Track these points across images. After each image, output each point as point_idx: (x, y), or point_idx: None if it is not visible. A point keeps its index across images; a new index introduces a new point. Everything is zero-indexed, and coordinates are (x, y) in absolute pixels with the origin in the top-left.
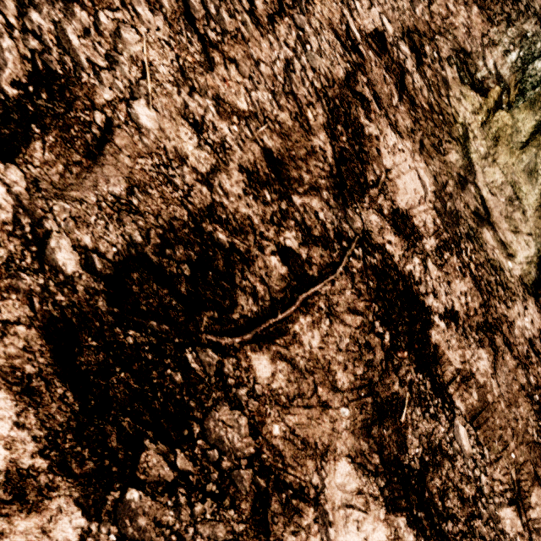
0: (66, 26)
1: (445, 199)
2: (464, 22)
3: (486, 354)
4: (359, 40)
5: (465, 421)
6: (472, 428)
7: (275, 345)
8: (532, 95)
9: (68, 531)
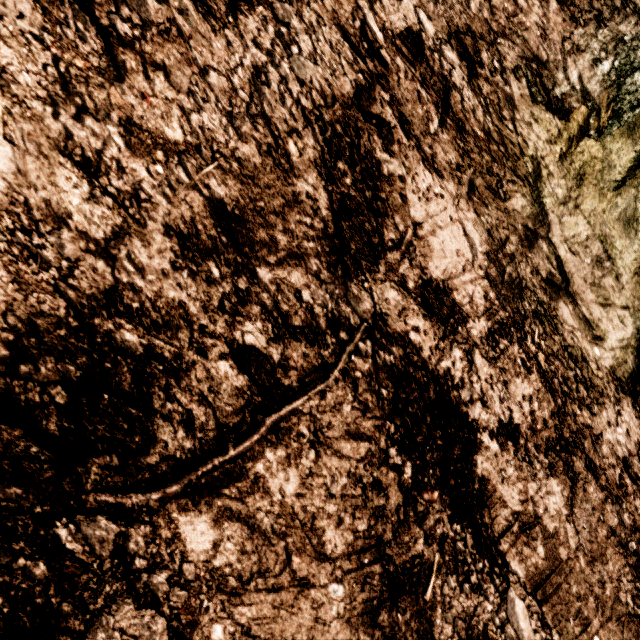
0: None
1: (503, 263)
2: (538, 21)
3: (559, 486)
4: (382, 41)
5: (524, 592)
6: (536, 603)
7: (221, 497)
8: (630, 117)
9: None
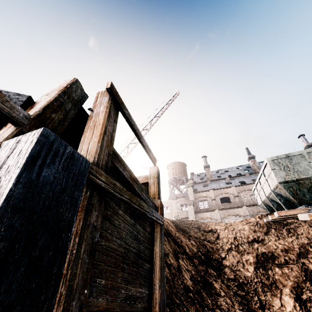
0: (265, 236)
1: None
2: None
3: None
4: None
5: None
6: None
7: (279, 268)
8: None
9: (252, 269)
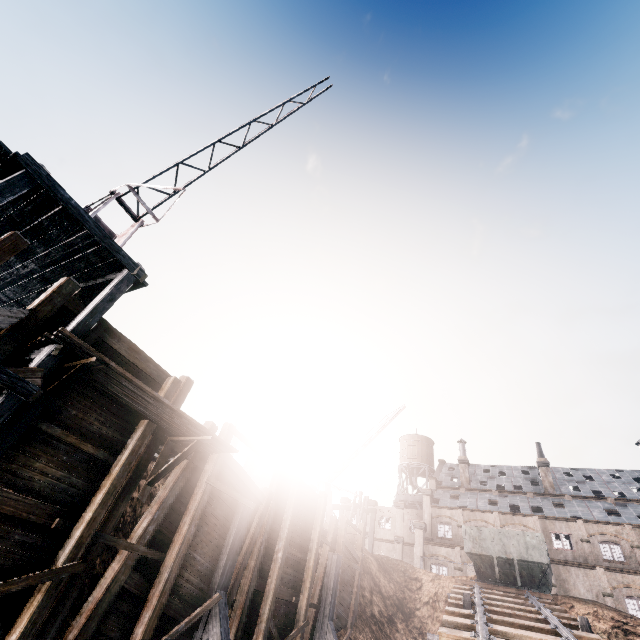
0: None
1: None
2: None
3: None
4: None
5: None
6: None
7: None
8: None
9: (438, 625)
